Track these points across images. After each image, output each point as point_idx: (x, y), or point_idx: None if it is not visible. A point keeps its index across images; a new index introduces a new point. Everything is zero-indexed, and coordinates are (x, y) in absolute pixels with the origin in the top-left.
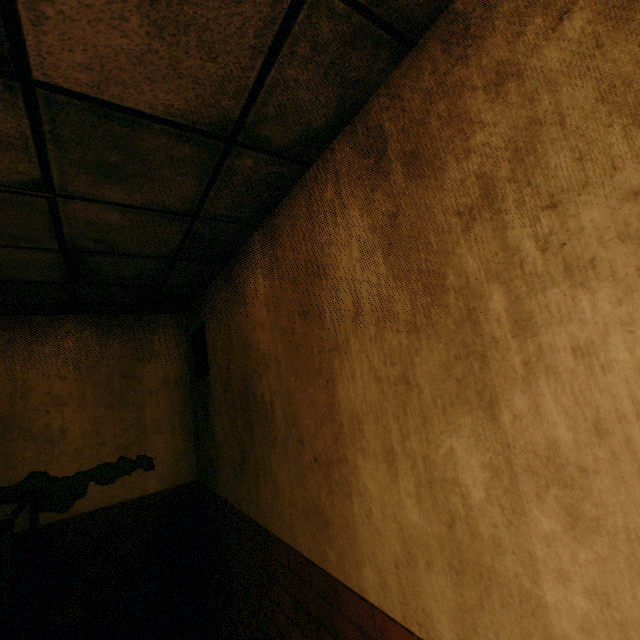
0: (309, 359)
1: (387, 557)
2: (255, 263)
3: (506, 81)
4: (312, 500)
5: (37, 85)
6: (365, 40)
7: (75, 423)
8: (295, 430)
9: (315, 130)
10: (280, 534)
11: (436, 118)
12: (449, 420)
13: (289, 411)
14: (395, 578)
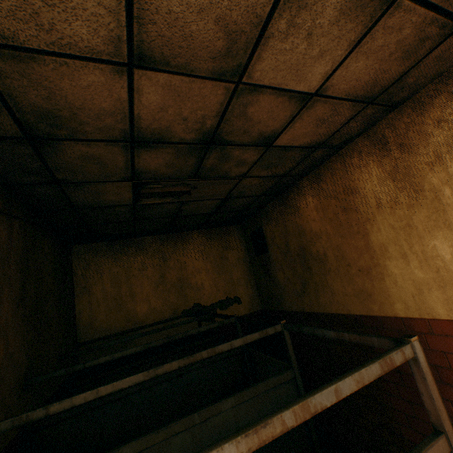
0: (350, 228)
1: (407, 295)
2: (304, 192)
3: (441, 123)
4: (359, 288)
5: (271, 147)
6: (380, 111)
7: (206, 281)
8: (343, 261)
9: (350, 137)
10: (337, 311)
11: (412, 133)
12: (431, 235)
13: (338, 254)
14: (412, 301)
